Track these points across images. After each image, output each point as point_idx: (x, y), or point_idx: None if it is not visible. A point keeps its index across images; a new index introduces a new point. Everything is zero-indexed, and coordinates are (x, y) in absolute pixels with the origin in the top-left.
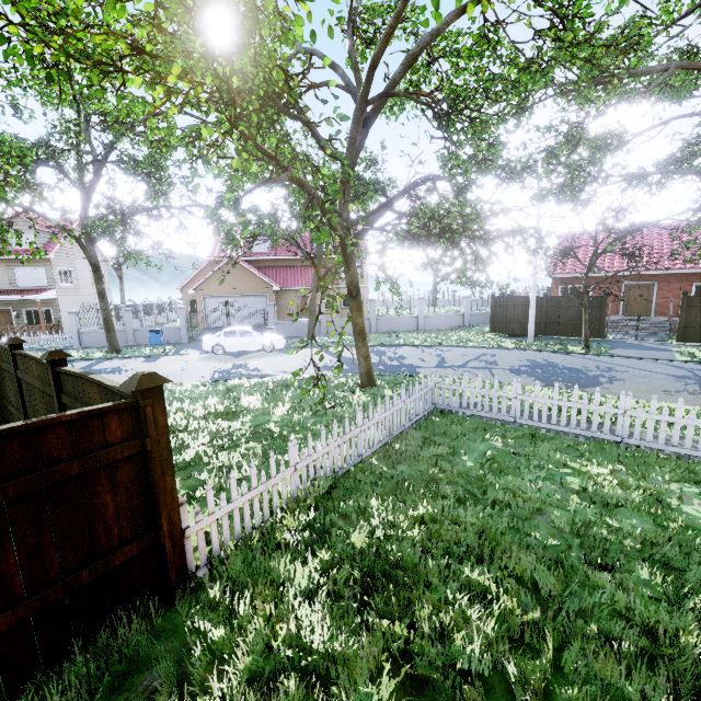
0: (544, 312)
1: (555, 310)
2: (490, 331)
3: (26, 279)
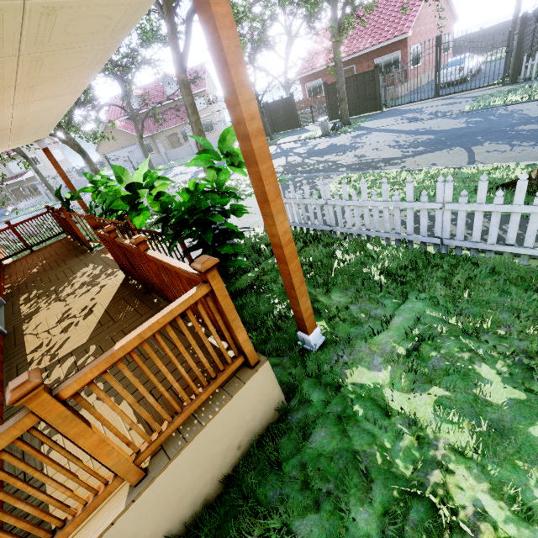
0: (269, 116)
1: (274, 113)
2: None
3: (16, 169)
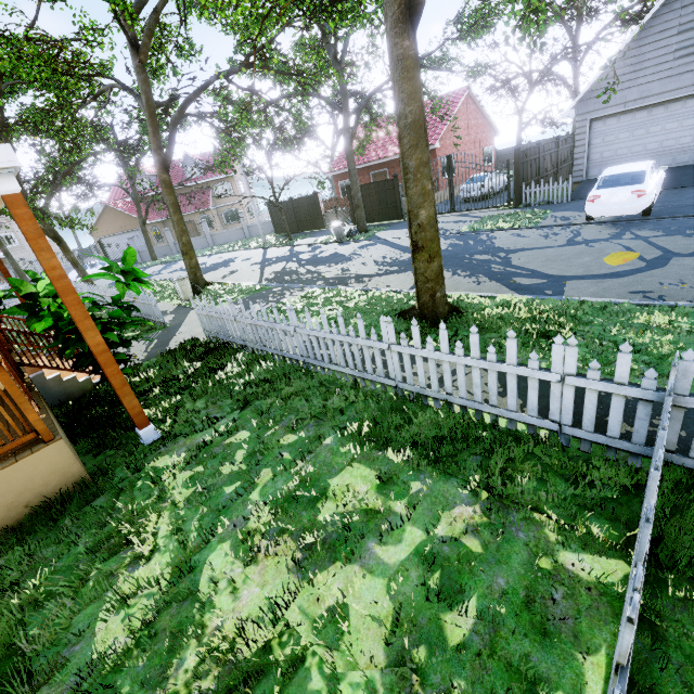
0: (293, 213)
1: (298, 211)
2: (275, 233)
3: None
